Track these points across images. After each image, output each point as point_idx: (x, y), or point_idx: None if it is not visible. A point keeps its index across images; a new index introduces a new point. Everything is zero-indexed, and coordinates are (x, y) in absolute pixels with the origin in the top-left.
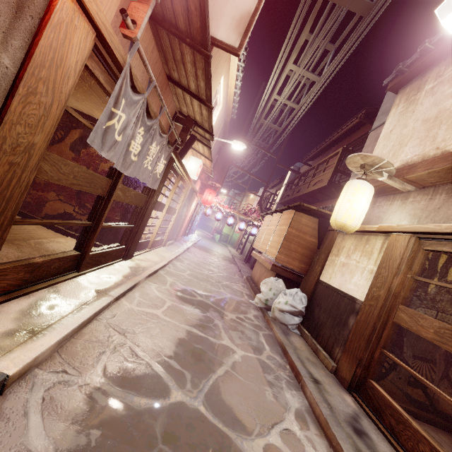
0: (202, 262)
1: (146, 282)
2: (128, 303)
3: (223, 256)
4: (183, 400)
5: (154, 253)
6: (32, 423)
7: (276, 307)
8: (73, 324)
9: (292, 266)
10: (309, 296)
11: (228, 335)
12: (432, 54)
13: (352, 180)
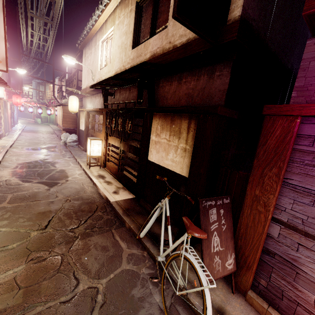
0: (33, 138)
1: (10, 149)
2: (10, 154)
3: (46, 131)
4: (38, 160)
5: (4, 140)
6: (10, 164)
7: (67, 142)
8: (1, 156)
9: (70, 127)
10: (78, 135)
11: (50, 152)
12: (83, 43)
13: (70, 96)
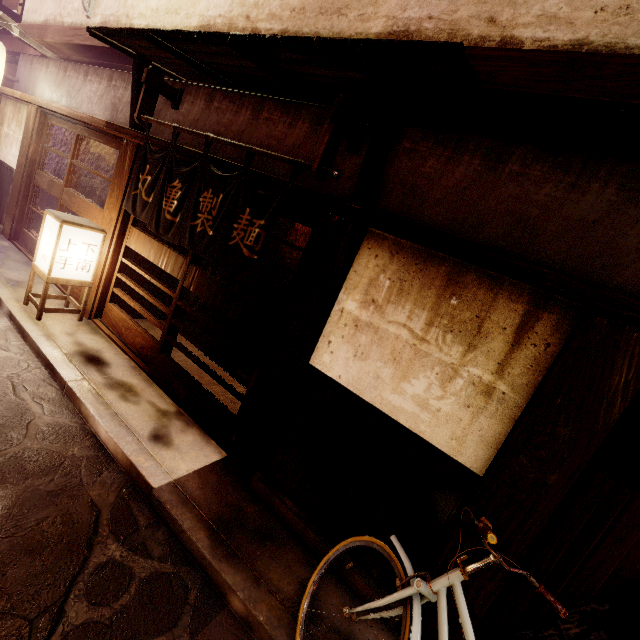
0: None
1: None
2: None
3: None
4: None
5: None
6: None
7: None
8: None
9: None
10: None
11: None
12: None
13: None
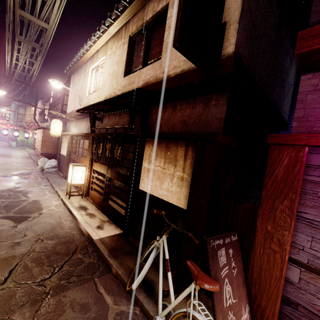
0: (3, 163)
1: None
2: None
3: (21, 156)
4: (7, 189)
5: None
6: None
7: (45, 168)
8: None
9: (50, 151)
10: (58, 160)
11: (22, 180)
12: (72, 69)
13: (53, 119)
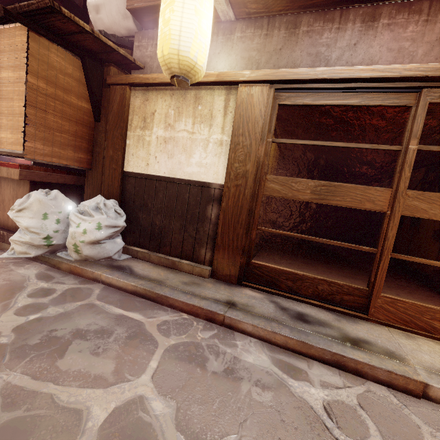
0: None
1: None
2: None
3: None
4: None
5: None
6: None
7: (83, 242)
8: None
9: (65, 160)
10: (118, 200)
11: (76, 382)
12: None
13: None
